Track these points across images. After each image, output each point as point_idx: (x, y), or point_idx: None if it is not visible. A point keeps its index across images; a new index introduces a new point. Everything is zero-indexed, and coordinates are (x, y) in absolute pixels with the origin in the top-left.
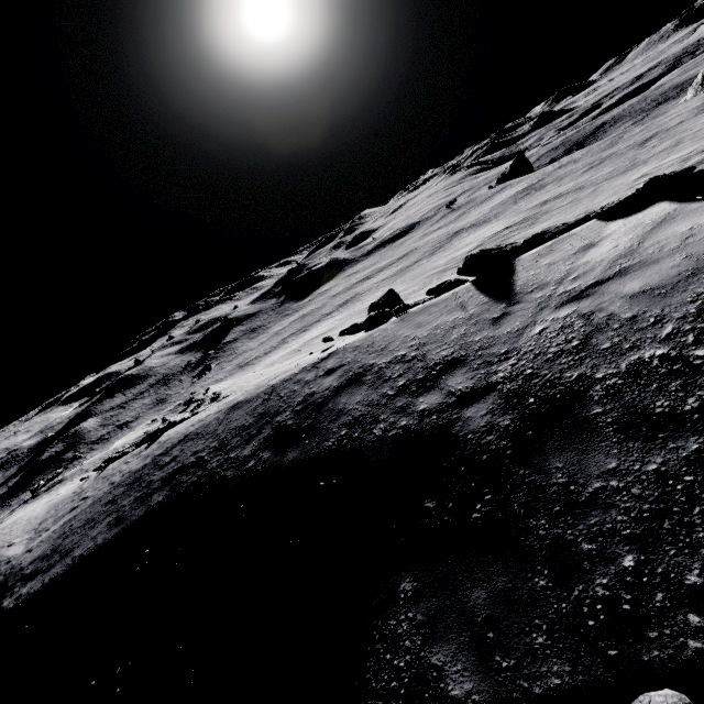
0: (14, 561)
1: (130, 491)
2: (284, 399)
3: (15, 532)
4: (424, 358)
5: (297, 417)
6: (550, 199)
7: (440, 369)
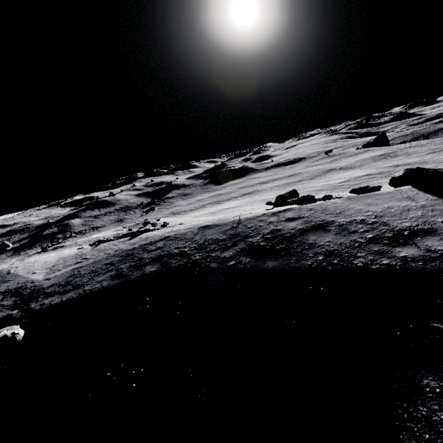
0: (37, 283)
1: (125, 260)
2: (252, 229)
3: (37, 267)
4: (386, 224)
5: (269, 241)
6: (401, 164)
7: (409, 233)
